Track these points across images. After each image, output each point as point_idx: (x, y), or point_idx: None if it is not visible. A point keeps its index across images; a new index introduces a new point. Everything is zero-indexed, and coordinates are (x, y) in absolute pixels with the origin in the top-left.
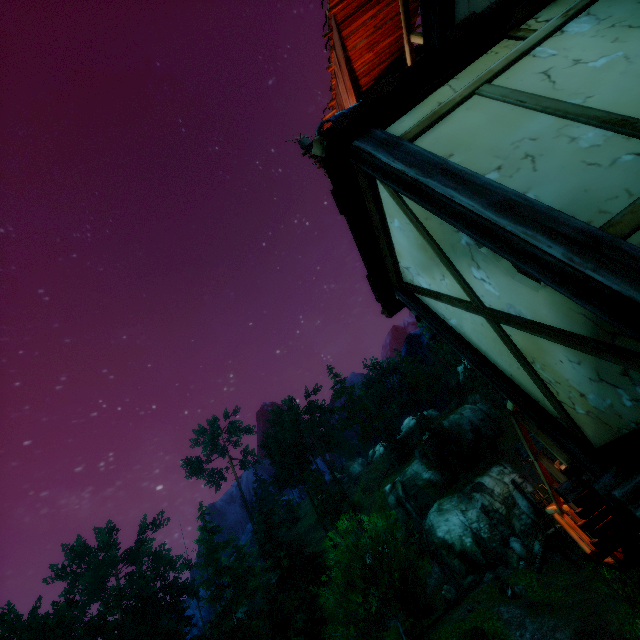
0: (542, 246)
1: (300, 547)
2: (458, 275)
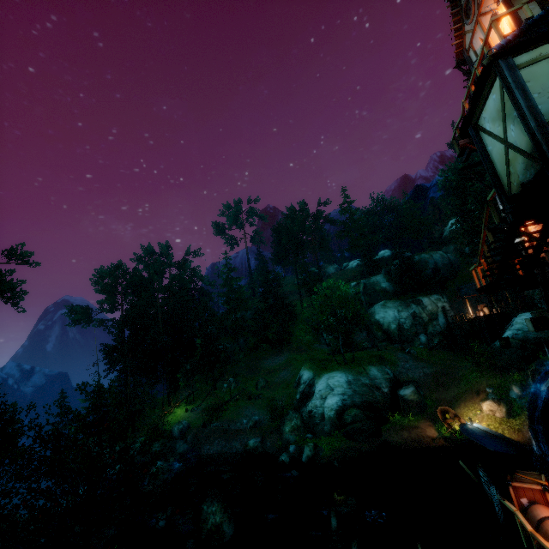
0: (531, 122)
1: (282, 297)
2: (505, 126)
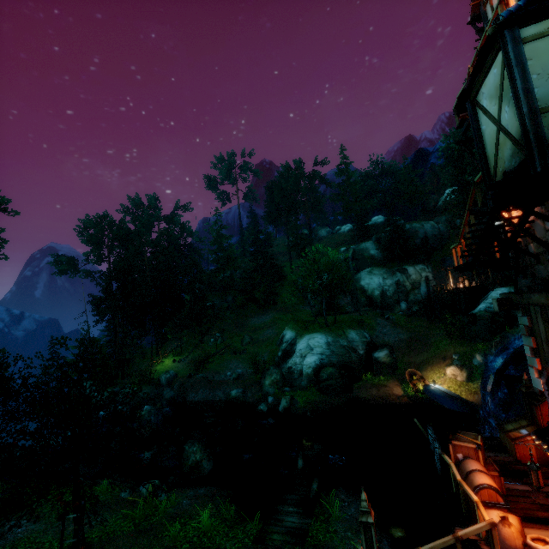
0: (523, 107)
1: (272, 258)
2: (500, 107)
